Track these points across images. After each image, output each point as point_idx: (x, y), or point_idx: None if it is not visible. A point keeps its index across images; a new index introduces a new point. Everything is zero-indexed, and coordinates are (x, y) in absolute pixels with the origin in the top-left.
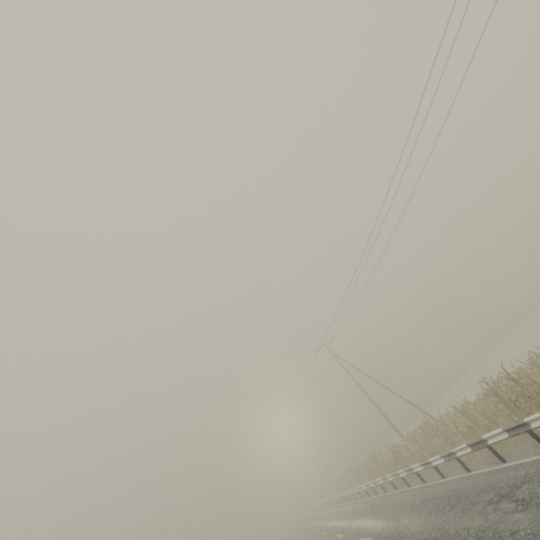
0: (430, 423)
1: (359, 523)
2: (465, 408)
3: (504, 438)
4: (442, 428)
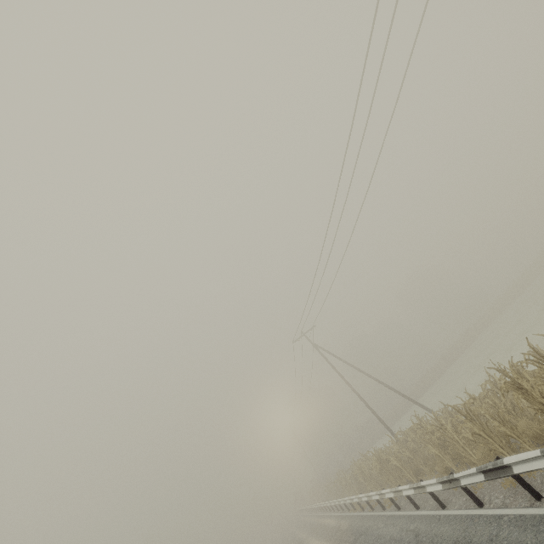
0: (423, 425)
1: None
2: (469, 408)
3: (543, 467)
4: (438, 433)
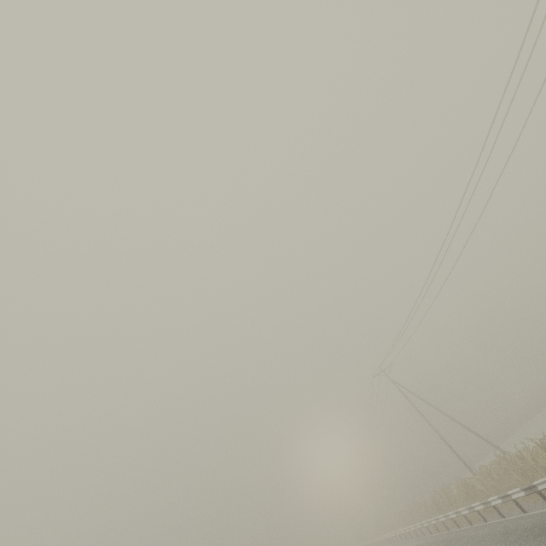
0: (506, 458)
1: None
2: (544, 443)
3: None
4: (520, 462)
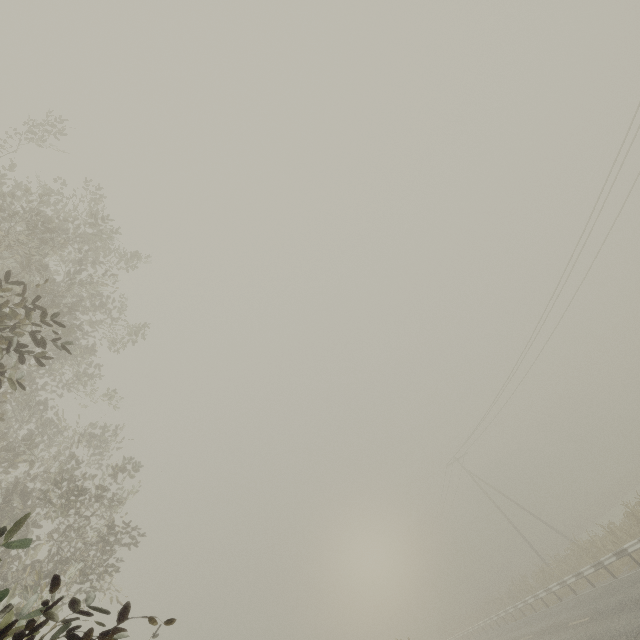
0: (579, 544)
1: (513, 634)
2: (610, 527)
3: (639, 546)
4: (591, 545)
